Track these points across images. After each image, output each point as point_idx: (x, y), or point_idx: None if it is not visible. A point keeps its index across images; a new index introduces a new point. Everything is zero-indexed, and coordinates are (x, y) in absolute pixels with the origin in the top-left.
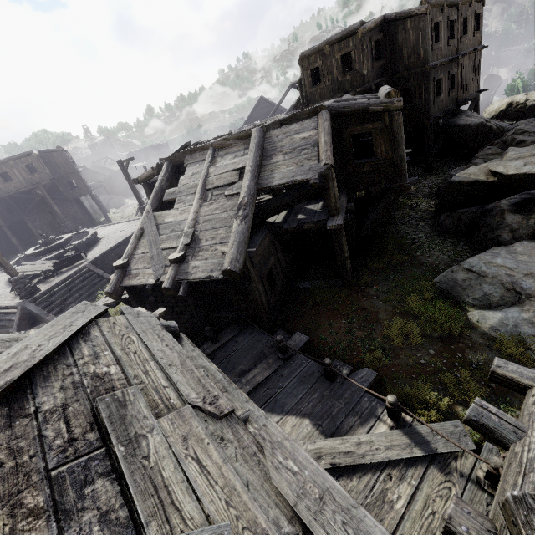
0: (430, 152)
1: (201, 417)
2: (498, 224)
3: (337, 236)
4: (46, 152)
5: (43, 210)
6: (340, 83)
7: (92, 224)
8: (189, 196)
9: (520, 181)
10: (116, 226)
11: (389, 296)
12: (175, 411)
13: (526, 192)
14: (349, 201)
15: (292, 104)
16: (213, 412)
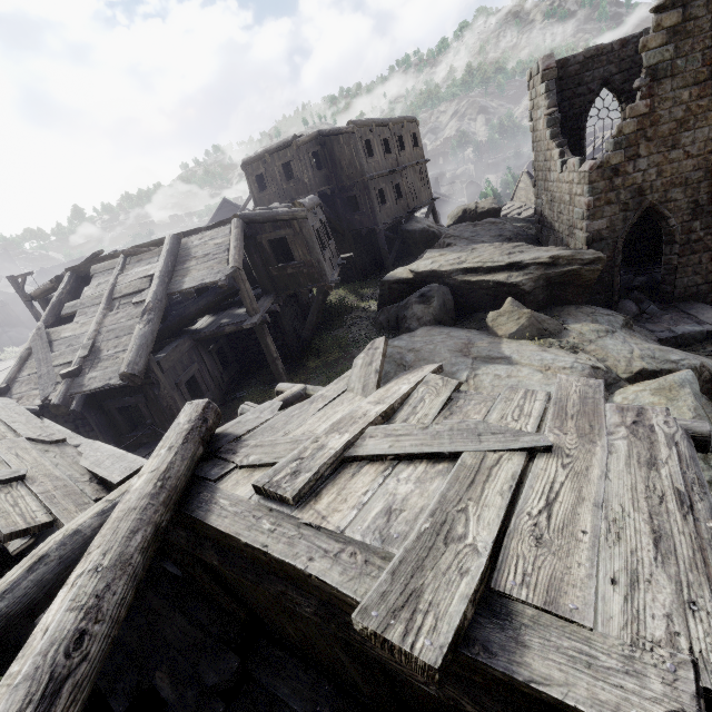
0: (386, 256)
1: (33, 443)
2: (410, 314)
3: (261, 337)
4: None
5: None
6: (286, 190)
7: None
8: (93, 308)
9: (429, 277)
10: (8, 364)
11: None
12: (8, 439)
13: (427, 286)
14: (278, 304)
15: None
16: (45, 439)
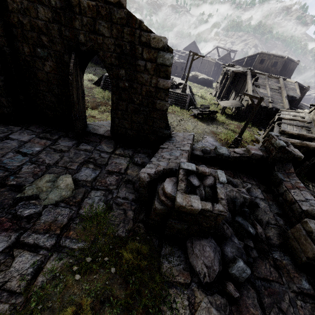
0: None
1: None
2: None
3: None
4: None
5: None
6: (269, 68)
7: None
8: (264, 87)
9: None
10: None
11: None
12: None
13: None
14: None
15: (220, 57)
16: None
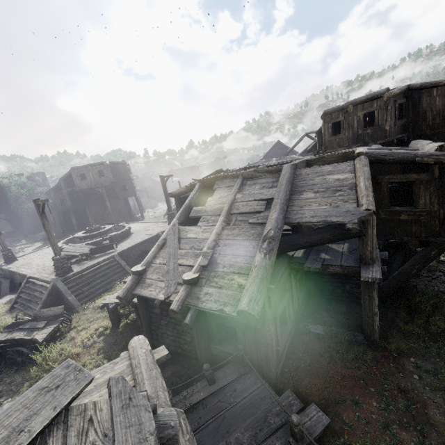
0: None
1: None
2: None
3: (367, 287)
4: (114, 163)
5: (100, 203)
6: (360, 135)
7: (130, 218)
8: (213, 217)
9: None
10: (146, 224)
11: (442, 384)
12: None
13: None
14: (378, 248)
15: (305, 149)
16: None
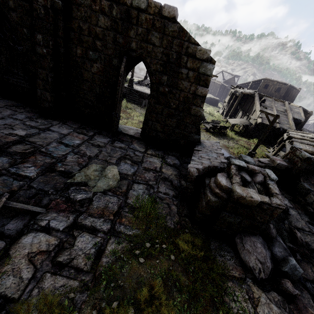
0: None
1: None
2: None
3: None
4: None
5: None
6: (272, 93)
7: None
8: (271, 109)
9: None
10: None
11: None
12: None
13: None
14: None
15: (225, 80)
16: None
